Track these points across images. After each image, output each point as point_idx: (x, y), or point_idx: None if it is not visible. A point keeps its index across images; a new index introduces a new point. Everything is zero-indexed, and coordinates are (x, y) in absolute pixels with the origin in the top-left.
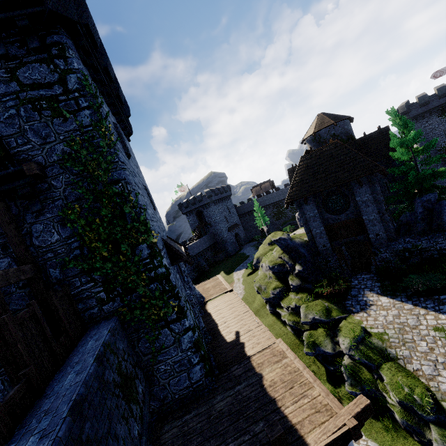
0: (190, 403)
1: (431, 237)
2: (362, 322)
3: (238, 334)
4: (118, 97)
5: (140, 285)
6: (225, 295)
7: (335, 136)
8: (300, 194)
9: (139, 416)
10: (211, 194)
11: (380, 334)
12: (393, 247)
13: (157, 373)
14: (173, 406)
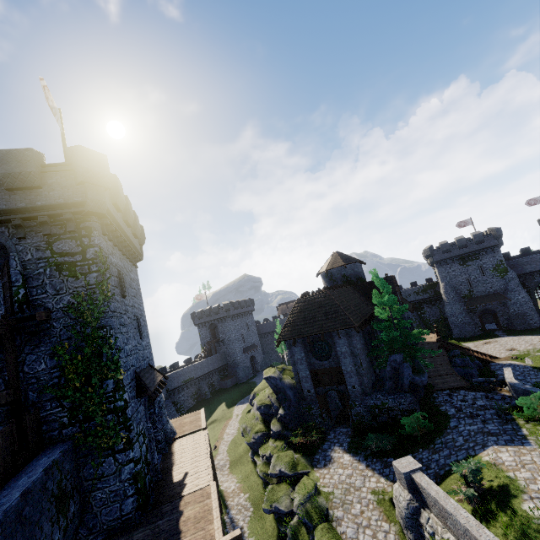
0: (115, 534)
1: (396, 397)
2: (319, 479)
3: (186, 475)
4: (134, 234)
5: (99, 414)
6: (197, 433)
7: (345, 276)
8: (290, 335)
9: (63, 528)
10: (229, 308)
11: (328, 493)
12: (366, 402)
13: (93, 500)
14: (99, 536)
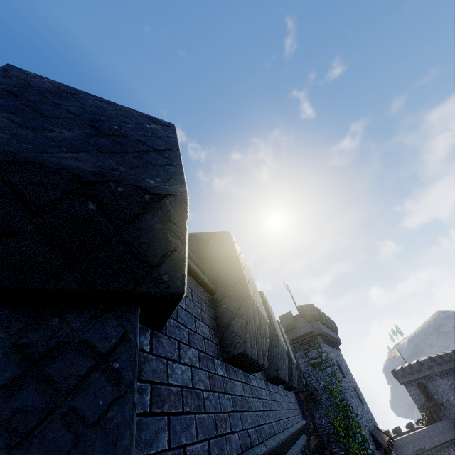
0: None
1: None
2: None
3: None
4: (332, 330)
5: None
6: None
7: None
8: None
9: None
10: (431, 364)
11: None
12: None
13: None
14: None
